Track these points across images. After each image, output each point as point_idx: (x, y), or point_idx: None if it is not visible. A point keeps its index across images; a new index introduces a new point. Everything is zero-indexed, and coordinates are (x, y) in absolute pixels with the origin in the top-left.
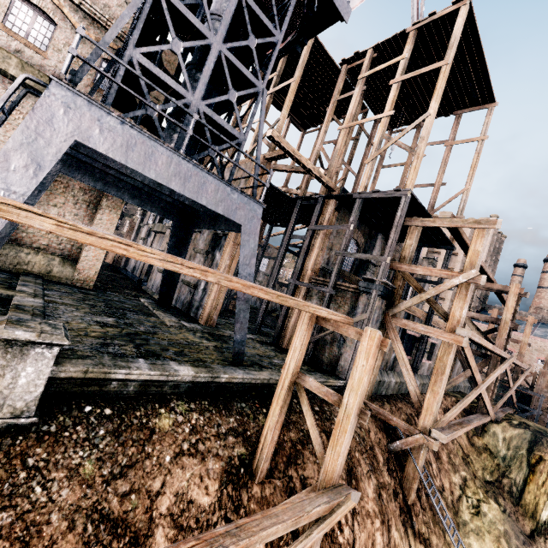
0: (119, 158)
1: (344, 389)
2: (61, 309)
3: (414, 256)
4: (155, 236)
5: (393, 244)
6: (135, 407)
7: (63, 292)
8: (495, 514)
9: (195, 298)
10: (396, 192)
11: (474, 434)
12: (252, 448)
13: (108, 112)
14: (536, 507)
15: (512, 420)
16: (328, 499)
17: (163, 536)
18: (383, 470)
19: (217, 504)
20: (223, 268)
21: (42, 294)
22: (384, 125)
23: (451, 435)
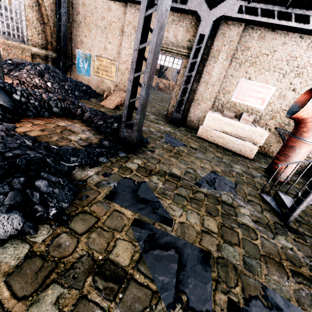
0: None
1: None
2: None
3: None
4: None
5: None
6: None
7: None
8: None
9: None
10: None
11: None
12: None
13: None
14: None
15: None
16: None
17: None
18: None
19: None
20: None
21: None
22: None
23: None
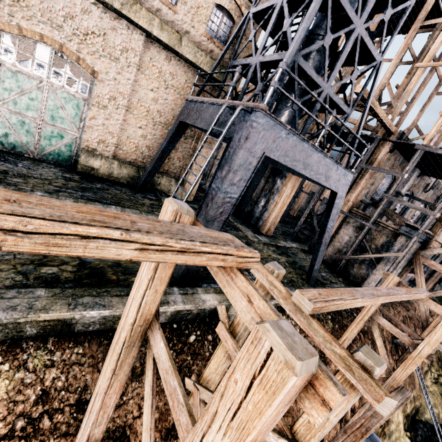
0: (283, 161)
1: None
2: None
3: None
4: None
5: None
6: None
7: None
8: None
9: (255, 211)
10: None
11: None
12: None
13: (284, 128)
14: None
15: None
16: (401, 397)
17: None
18: (389, 355)
19: None
20: (285, 196)
21: None
22: None
23: None
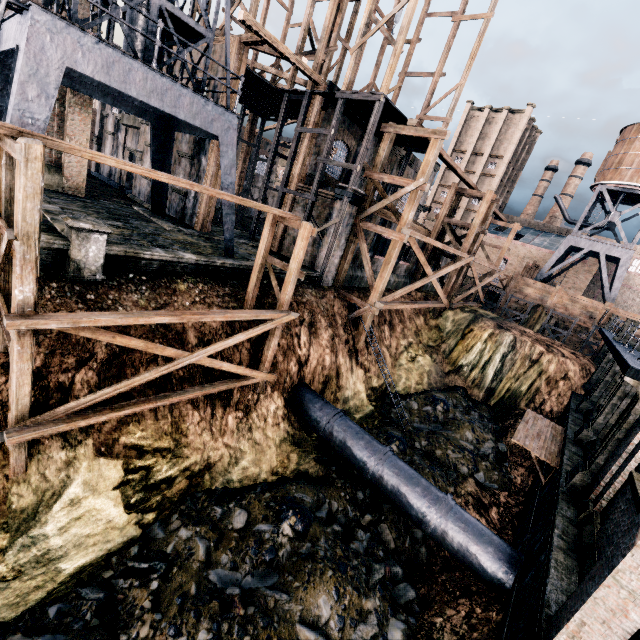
0: (104, 80)
1: (319, 279)
2: (76, 214)
3: (403, 161)
4: (127, 131)
5: (364, 153)
6: (160, 277)
7: (64, 200)
8: (426, 362)
9: (188, 206)
10: (372, 95)
11: (431, 318)
12: (241, 304)
13: (84, 33)
14: (457, 359)
15: (465, 308)
16: (278, 313)
17: (192, 335)
18: (339, 328)
19: (221, 327)
20: (211, 175)
21: (53, 202)
22: (371, 1)
23: (389, 305)
